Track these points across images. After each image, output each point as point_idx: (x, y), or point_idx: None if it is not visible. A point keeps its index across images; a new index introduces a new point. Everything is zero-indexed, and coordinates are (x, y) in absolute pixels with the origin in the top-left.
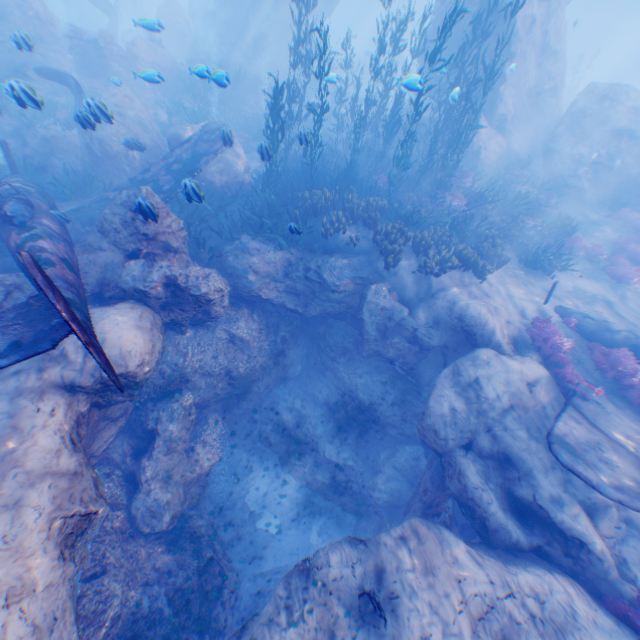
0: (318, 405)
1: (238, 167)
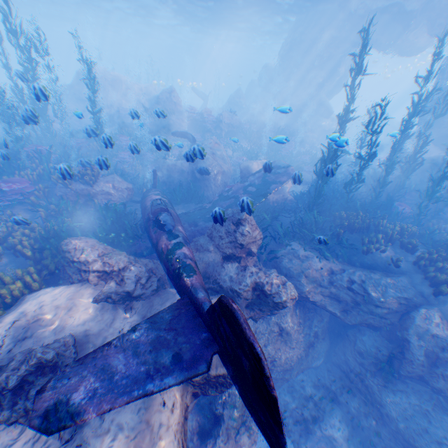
0: (335, 402)
1: (286, 189)
